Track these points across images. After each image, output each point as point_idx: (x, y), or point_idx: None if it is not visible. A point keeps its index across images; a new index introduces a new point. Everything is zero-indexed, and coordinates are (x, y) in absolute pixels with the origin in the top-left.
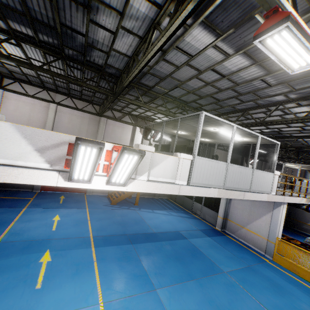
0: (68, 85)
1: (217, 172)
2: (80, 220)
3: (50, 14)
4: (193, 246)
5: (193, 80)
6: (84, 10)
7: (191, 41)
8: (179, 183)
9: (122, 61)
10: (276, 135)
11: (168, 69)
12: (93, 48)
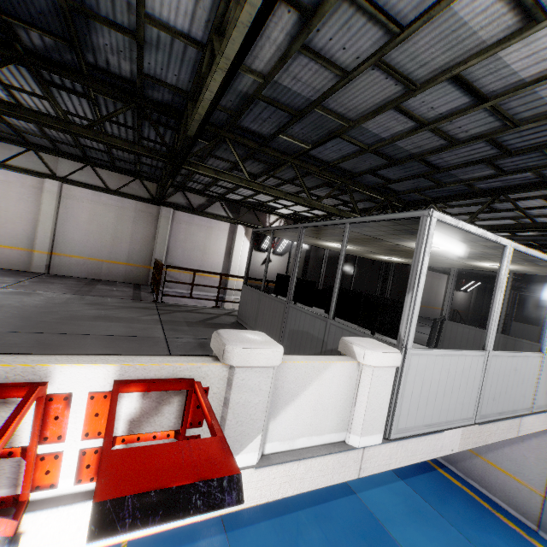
0: (73, 136)
1: (462, 383)
2: None
3: None
4: (371, 518)
5: (384, 116)
6: None
7: None
8: (362, 444)
9: (183, 62)
10: (541, 242)
11: (315, 83)
12: (90, 20)
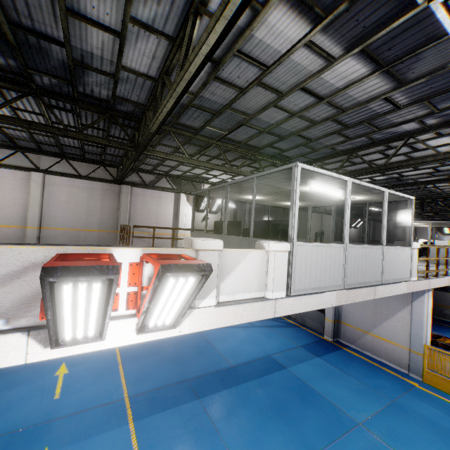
0: (56, 139)
1: (332, 263)
2: (104, 367)
3: None
4: (298, 380)
5: (269, 111)
6: None
7: (265, 38)
8: (274, 297)
9: (142, 88)
10: (393, 183)
11: (225, 95)
12: (85, 69)
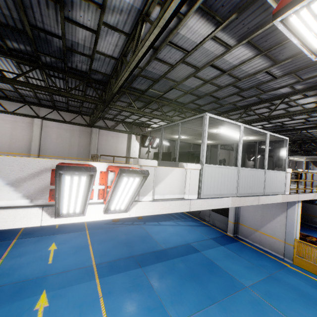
0: (51, 96)
1: (229, 179)
2: (79, 246)
3: (16, 15)
4: (207, 259)
5: (190, 79)
6: (56, 6)
7: (186, 34)
8: (189, 198)
9: (108, 64)
10: (278, 129)
11: (161, 69)
12: (73, 52)
